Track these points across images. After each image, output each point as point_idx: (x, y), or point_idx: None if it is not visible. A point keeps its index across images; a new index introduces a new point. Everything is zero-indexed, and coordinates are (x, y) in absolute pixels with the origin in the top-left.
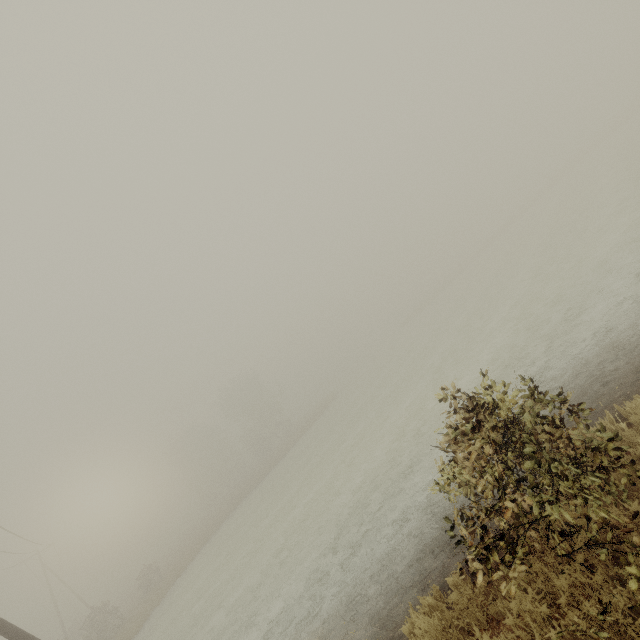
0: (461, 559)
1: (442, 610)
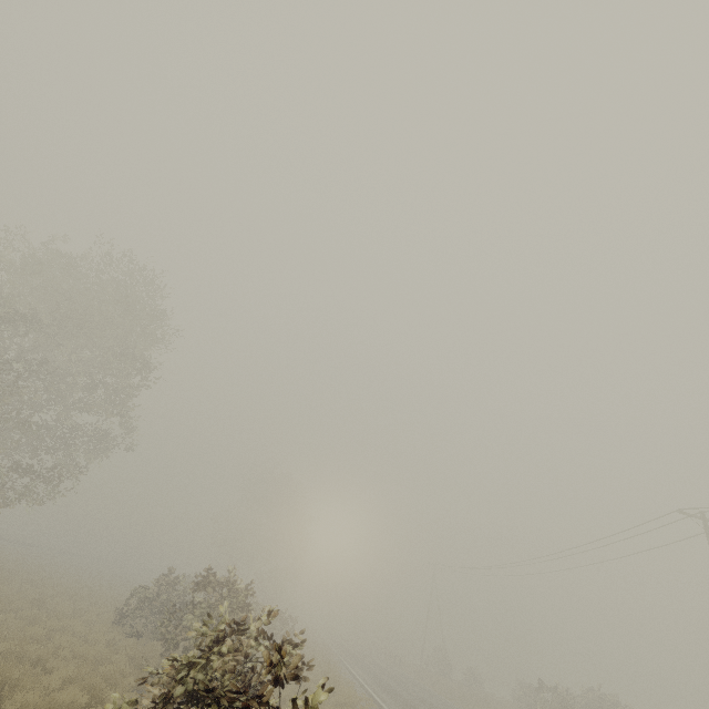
0: None
1: None
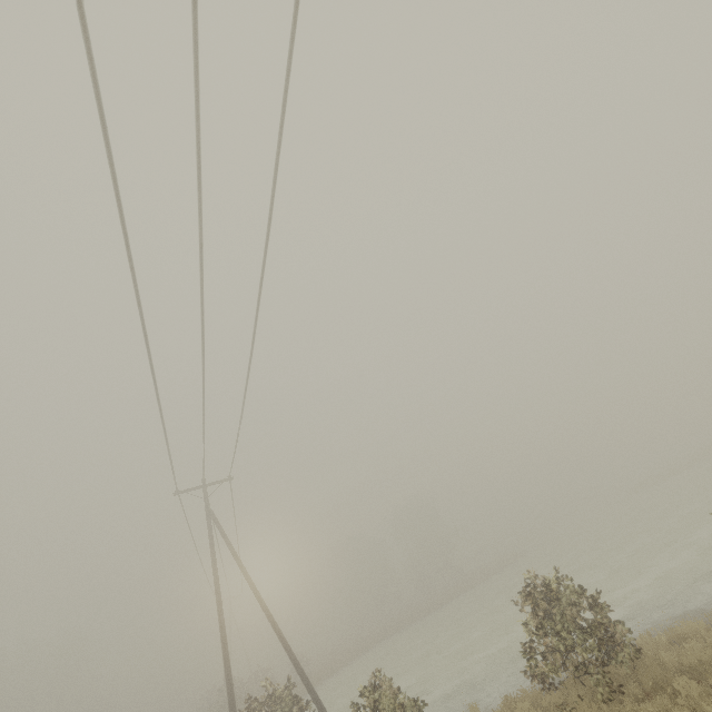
0: None
1: None
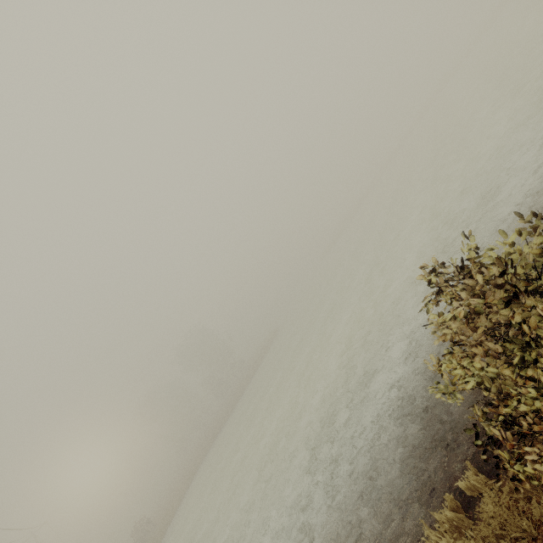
0: (462, 455)
1: (464, 522)
